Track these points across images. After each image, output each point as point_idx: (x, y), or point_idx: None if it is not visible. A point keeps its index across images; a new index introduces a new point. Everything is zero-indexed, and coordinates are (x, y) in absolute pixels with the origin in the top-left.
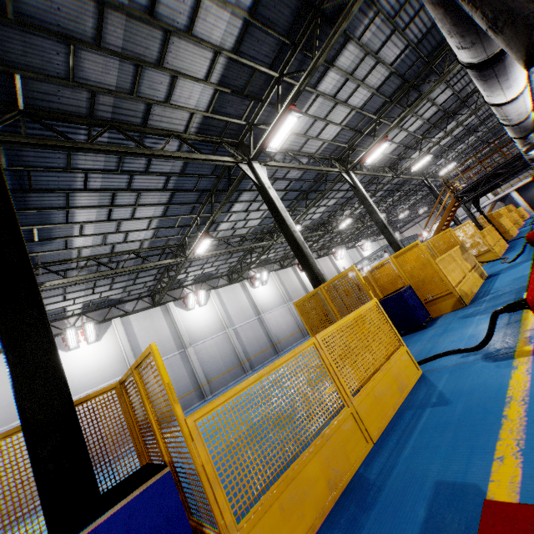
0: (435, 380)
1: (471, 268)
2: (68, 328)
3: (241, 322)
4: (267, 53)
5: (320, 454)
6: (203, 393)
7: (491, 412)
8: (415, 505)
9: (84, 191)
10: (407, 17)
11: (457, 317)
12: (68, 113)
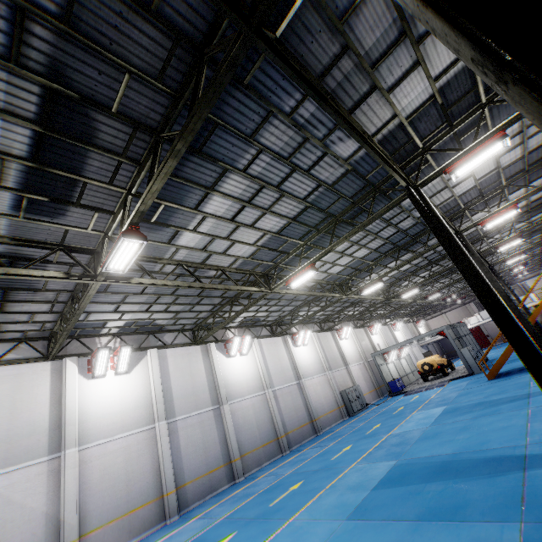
0: None
1: None
2: (103, 348)
3: (281, 384)
4: None
5: None
6: (233, 471)
7: None
8: None
9: (241, 173)
10: None
11: None
12: (304, 65)
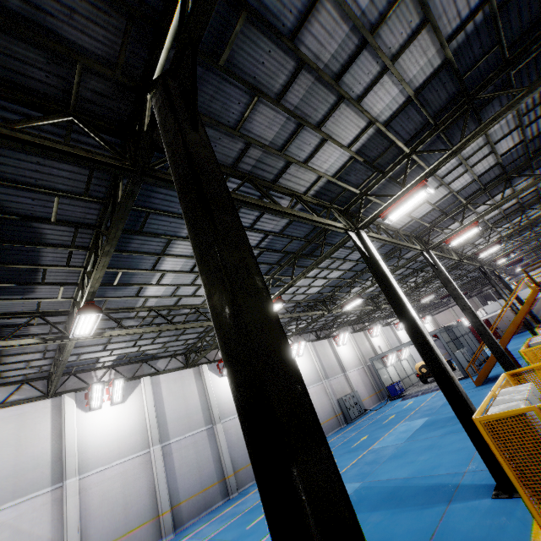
0: None
1: None
2: (97, 383)
3: None
4: (409, 130)
5: None
6: (227, 487)
7: None
8: None
9: (186, 239)
10: (532, 116)
11: None
12: None
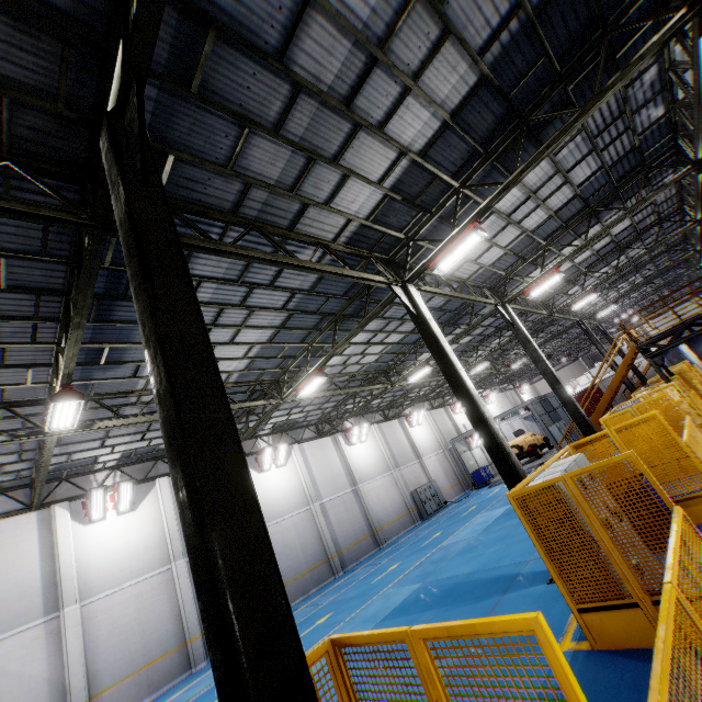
0: None
1: None
2: (96, 488)
3: (331, 494)
4: (454, 160)
5: None
6: None
7: None
8: None
9: None
10: (609, 137)
11: None
12: (208, 207)
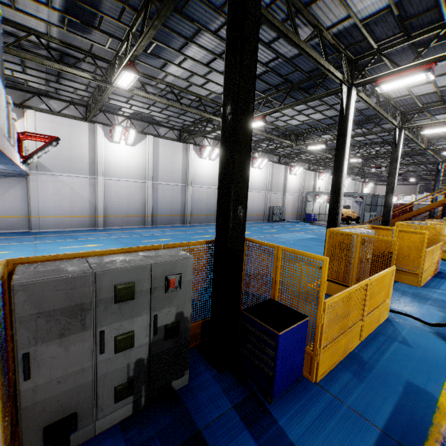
0: (399, 327)
1: (434, 262)
2: (119, 125)
3: None
4: None
5: (347, 337)
6: (185, 220)
7: (440, 367)
8: (396, 384)
9: (213, 34)
10: None
11: (412, 291)
12: None
